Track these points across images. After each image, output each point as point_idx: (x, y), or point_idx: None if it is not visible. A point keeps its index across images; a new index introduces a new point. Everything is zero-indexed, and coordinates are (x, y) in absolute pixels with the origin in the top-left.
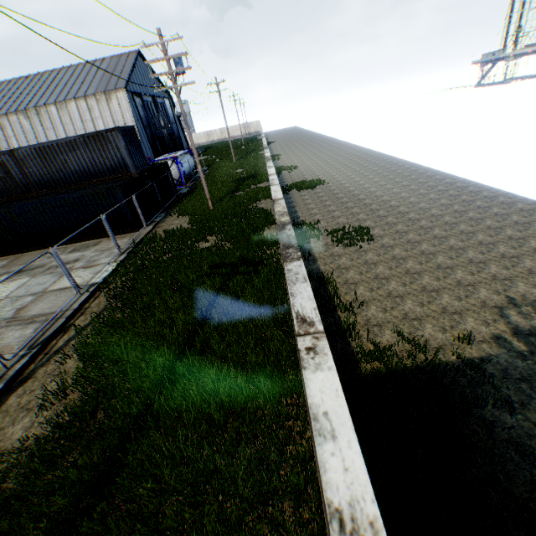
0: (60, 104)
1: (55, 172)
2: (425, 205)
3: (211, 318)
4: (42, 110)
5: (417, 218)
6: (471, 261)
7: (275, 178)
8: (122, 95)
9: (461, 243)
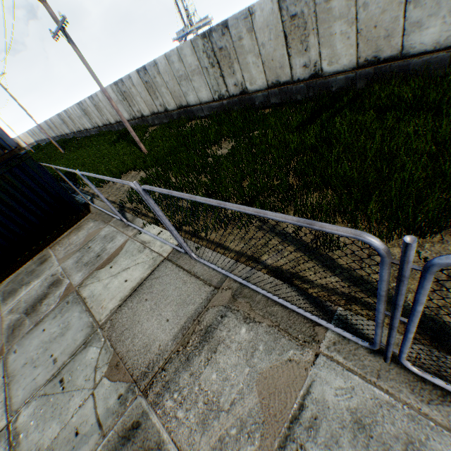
0: None
1: None
2: None
3: (444, 102)
4: None
5: None
6: None
7: None
8: None
9: None
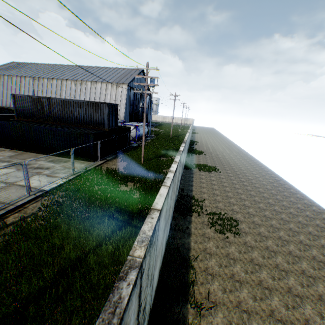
0: (93, 82)
1: (66, 115)
2: (286, 217)
3: (87, 263)
4: (84, 82)
5: (277, 227)
6: (320, 298)
7: (170, 177)
8: (125, 87)
9: (312, 270)
